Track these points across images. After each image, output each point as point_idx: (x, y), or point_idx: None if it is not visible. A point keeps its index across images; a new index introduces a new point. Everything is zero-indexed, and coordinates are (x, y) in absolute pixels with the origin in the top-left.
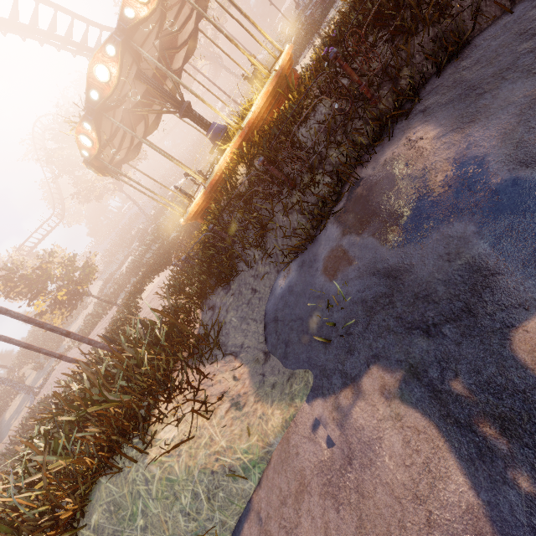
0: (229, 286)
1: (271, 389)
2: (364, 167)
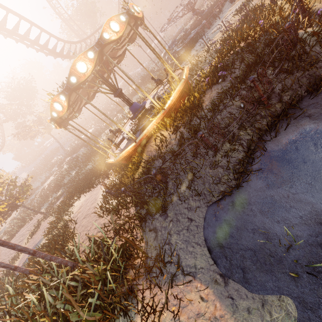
0: (166, 214)
1: (248, 314)
2: (267, 143)
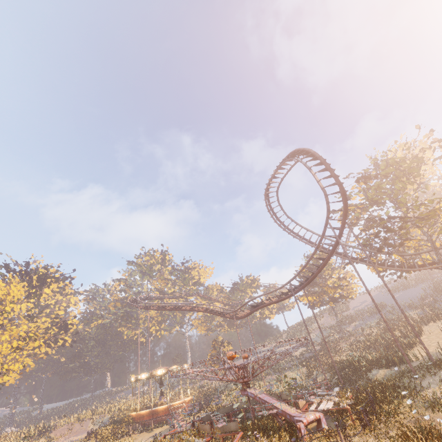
0: None
1: None
2: None
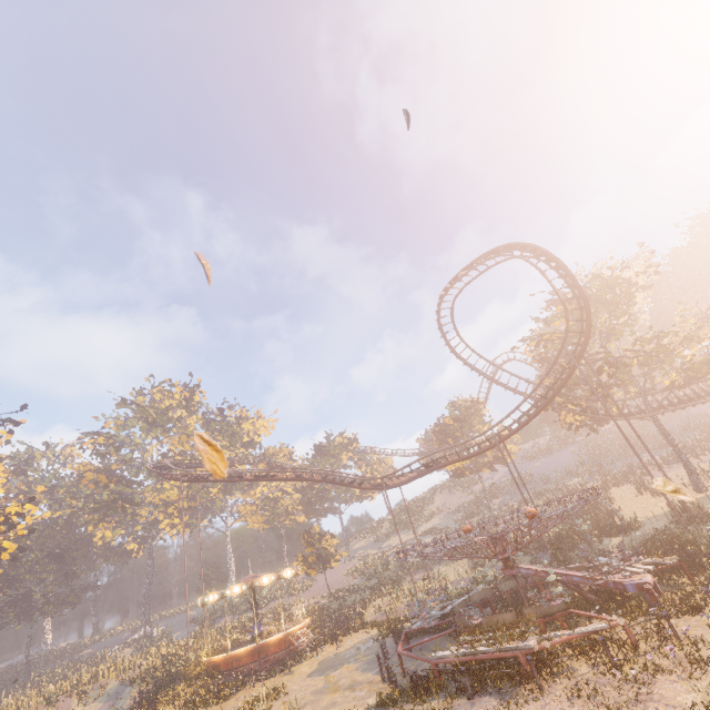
0: None
1: None
2: None
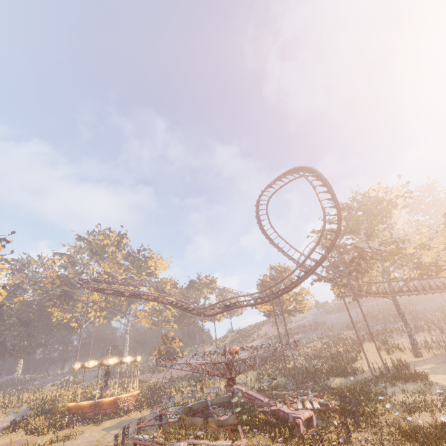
0: None
1: None
2: None
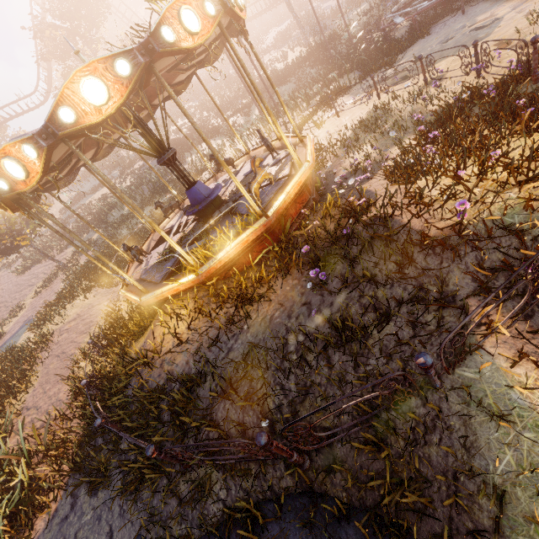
0: (98, 489)
1: None
2: (254, 534)
